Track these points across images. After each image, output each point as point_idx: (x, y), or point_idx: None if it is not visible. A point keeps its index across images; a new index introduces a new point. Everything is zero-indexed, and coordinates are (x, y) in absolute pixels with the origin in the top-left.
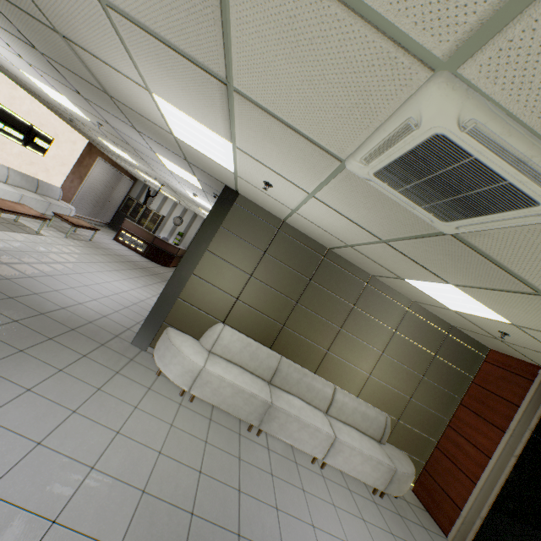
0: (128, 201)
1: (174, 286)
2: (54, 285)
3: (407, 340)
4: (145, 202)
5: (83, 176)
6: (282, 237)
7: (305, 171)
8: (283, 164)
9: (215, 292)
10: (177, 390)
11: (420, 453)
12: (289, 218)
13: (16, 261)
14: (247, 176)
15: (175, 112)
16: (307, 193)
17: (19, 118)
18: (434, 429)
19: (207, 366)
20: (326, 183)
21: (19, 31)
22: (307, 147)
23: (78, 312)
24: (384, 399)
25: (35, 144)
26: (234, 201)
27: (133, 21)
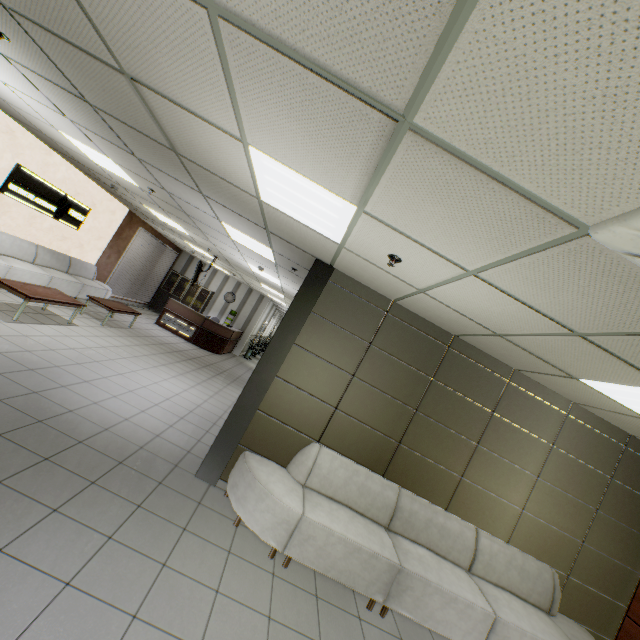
0: (171, 276)
1: (252, 393)
2: (92, 395)
3: (569, 457)
4: (196, 278)
5: (121, 250)
6: (392, 322)
7: (483, 241)
8: (443, 232)
9: (307, 399)
10: (265, 549)
11: (604, 625)
12: (405, 298)
13: (45, 365)
14: (361, 247)
15: (276, 169)
16: (463, 271)
17: (52, 188)
18: (621, 588)
19: (307, 512)
20: (514, 258)
21: (67, 80)
22: (514, 208)
23: (124, 433)
24: (545, 545)
25: (69, 216)
26: (328, 278)
27: (258, 36)
